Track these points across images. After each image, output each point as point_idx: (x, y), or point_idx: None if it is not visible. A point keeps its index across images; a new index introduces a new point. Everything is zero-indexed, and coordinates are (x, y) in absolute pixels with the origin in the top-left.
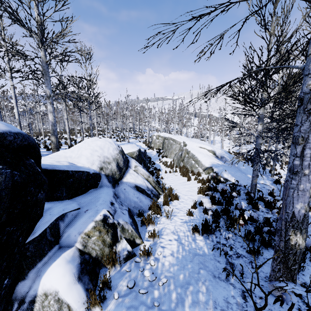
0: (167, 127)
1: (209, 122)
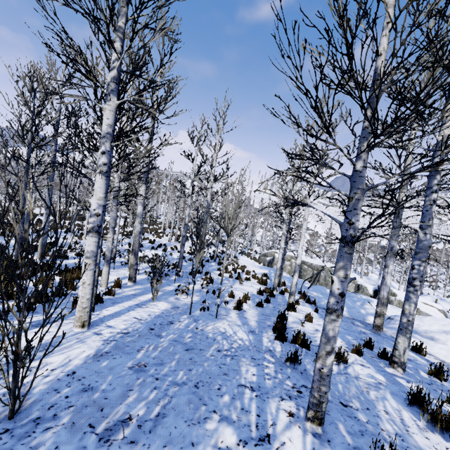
0: (254, 231)
1: (311, 235)
